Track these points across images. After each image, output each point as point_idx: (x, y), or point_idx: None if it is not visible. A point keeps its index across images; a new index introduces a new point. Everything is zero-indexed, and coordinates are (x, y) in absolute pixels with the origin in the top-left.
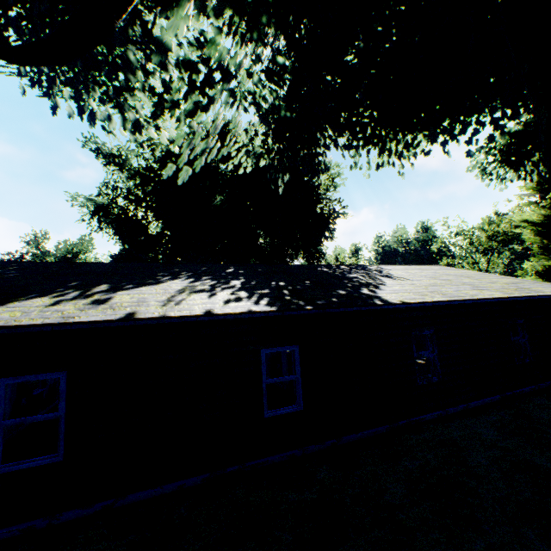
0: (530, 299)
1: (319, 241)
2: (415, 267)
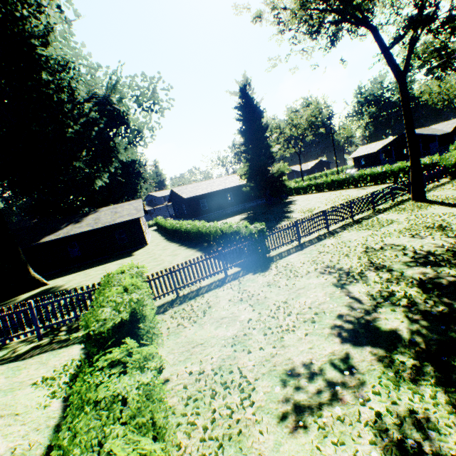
0: (128, 221)
1: (135, 175)
2: (119, 205)
